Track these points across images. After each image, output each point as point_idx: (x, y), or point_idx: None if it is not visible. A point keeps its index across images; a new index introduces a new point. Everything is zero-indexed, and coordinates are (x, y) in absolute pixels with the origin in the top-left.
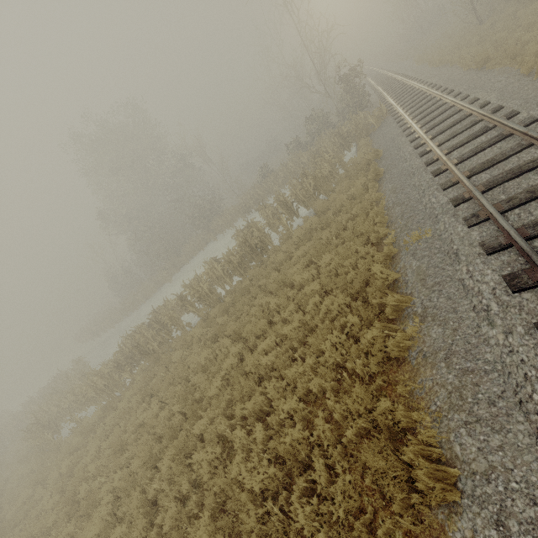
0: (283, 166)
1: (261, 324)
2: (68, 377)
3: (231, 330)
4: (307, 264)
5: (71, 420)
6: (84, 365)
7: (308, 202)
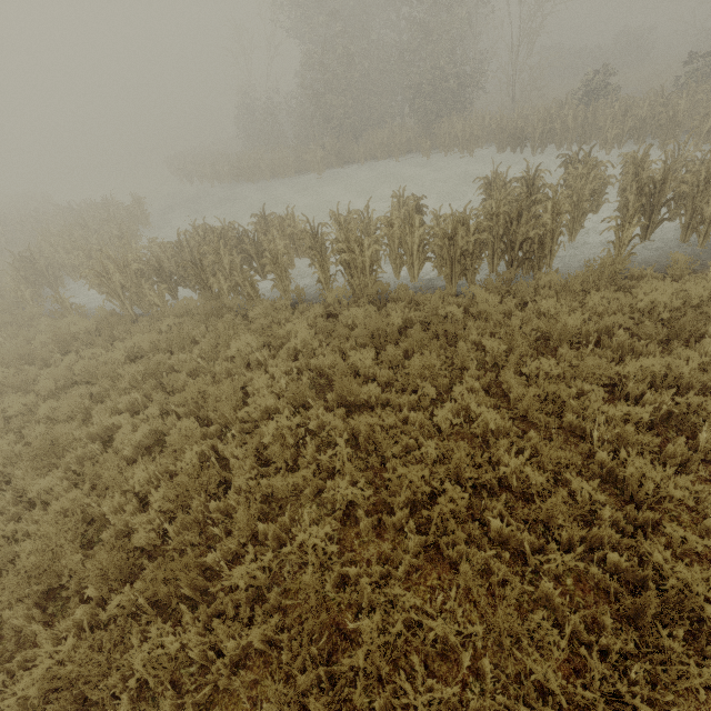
0: (661, 96)
1: (449, 506)
2: (111, 217)
3: (366, 424)
4: (655, 414)
5: (56, 299)
6: (143, 213)
7: (710, 224)
